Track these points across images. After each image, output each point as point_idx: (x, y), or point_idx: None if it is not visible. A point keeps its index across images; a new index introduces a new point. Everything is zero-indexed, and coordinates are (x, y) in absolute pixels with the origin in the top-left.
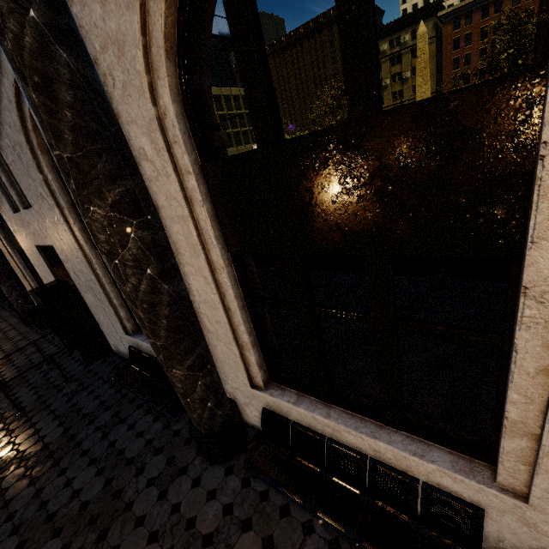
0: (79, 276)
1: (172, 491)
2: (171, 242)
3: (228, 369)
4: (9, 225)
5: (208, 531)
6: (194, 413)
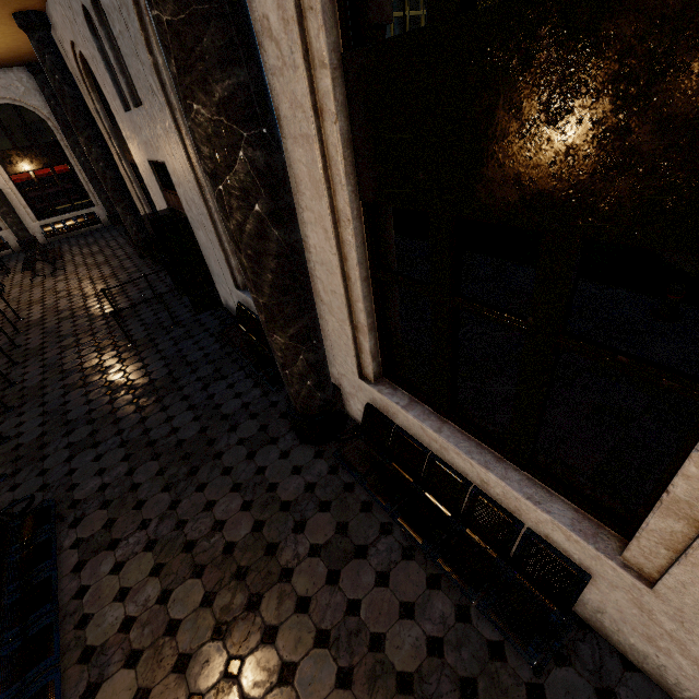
0: (191, 207)
1: (260, 456)
2: (290, 173)
3: (337, 351)
4: (121, 128)
5: (287, 499)
6: (291, 388)
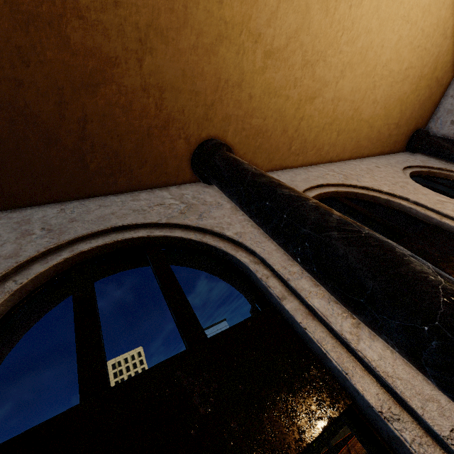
0: None
1: None
2: None
3: None
4: None
5: None
6: None
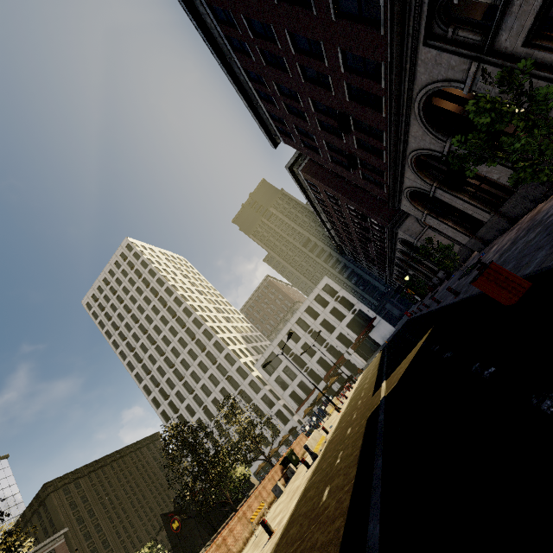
0: None
1: None
2: None
3: None
4: None
5: None
6: None
